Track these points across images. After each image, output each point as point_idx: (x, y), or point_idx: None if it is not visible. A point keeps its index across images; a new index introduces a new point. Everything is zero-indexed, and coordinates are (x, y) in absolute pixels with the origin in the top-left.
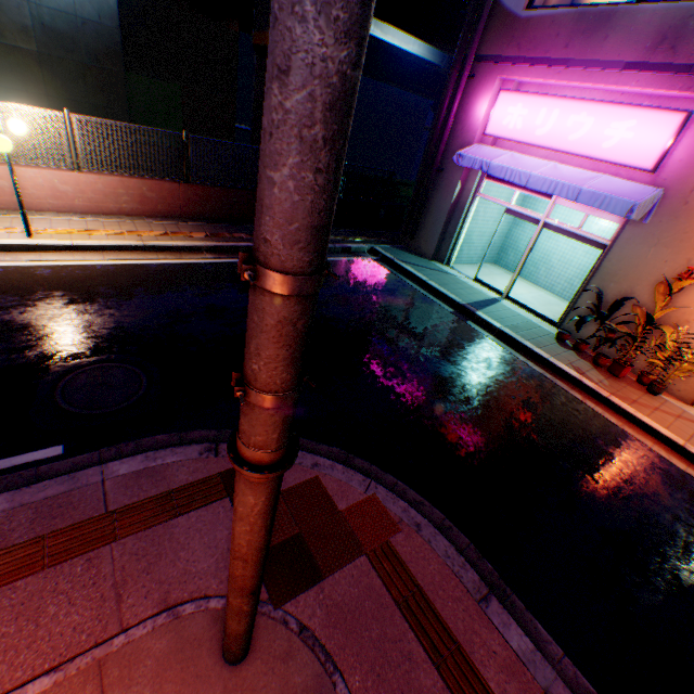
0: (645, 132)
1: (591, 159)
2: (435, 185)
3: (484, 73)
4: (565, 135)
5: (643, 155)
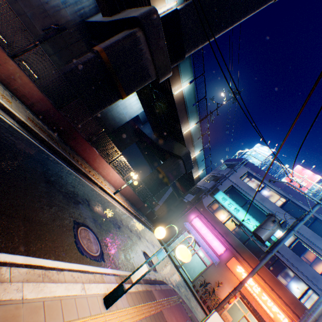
0: (219, 247)
1: (210, 245)
2: (175, 224)
3: (195, 210)
4: (207, 236)
5: (218, 251)
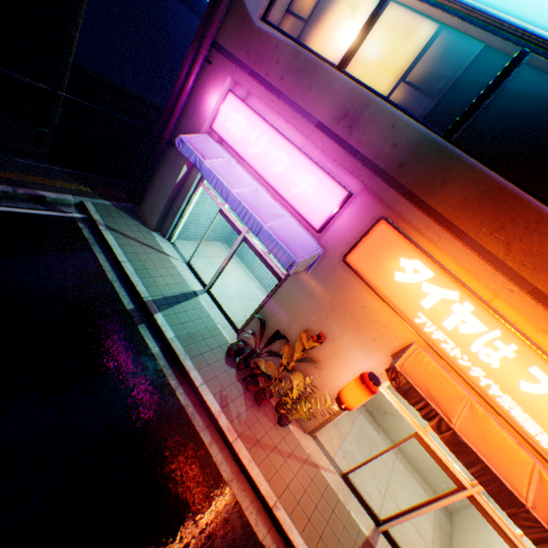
0: (321, 194)
1: (282, 198)
2: (166, 158)
3: (220, 64)
4: (269, 164)
5: (316, 214)
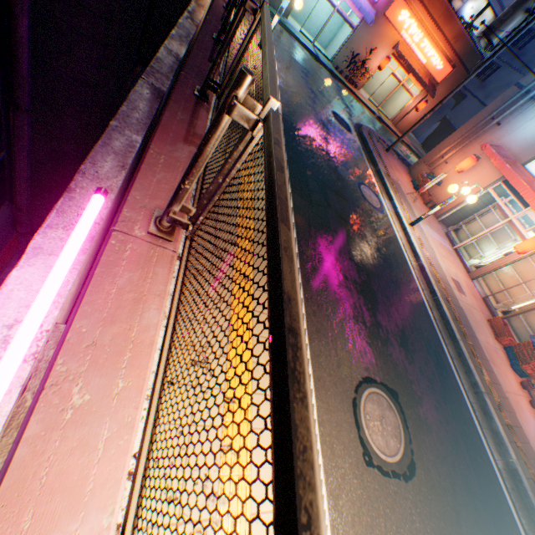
0: None
1: None
2: None
3: None
4: None
5: None
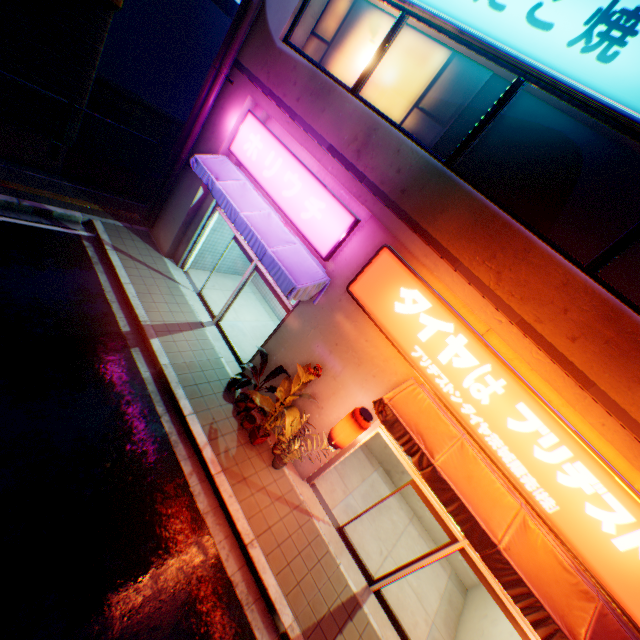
0: (329, 220)
1: (292, 223)
2: (184, 180)
3: (241, 84)
4: (282, 188)
5: (324, 241)
